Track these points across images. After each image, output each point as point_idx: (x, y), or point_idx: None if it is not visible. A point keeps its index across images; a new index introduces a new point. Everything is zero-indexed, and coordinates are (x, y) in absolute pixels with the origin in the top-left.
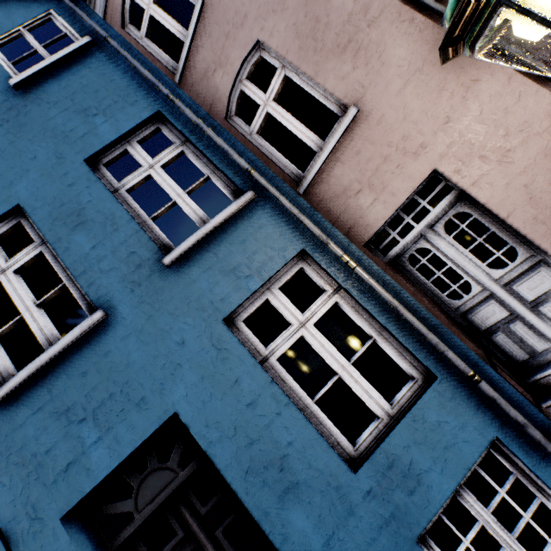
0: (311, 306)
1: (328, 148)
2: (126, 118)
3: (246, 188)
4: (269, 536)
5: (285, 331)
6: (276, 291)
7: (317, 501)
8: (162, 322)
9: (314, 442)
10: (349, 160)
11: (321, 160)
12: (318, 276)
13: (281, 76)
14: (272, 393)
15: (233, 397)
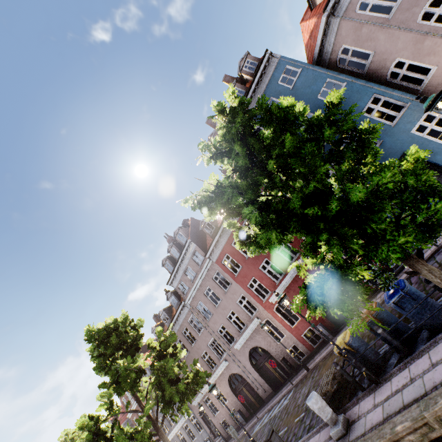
0: (432, 121)
1: (428, 79)
2: (366, 99)
3: (407, 102)
4: (432, 161)
5: (426, 129)
6: (422, 122)
7: (441, 153)
8: (396, 138)
9: (439, 145)
10: (436, 79)
11: (426, 82)
12: (433, 115)
13: (407, 64)
14: (426, 141)
15: (417, 144)
